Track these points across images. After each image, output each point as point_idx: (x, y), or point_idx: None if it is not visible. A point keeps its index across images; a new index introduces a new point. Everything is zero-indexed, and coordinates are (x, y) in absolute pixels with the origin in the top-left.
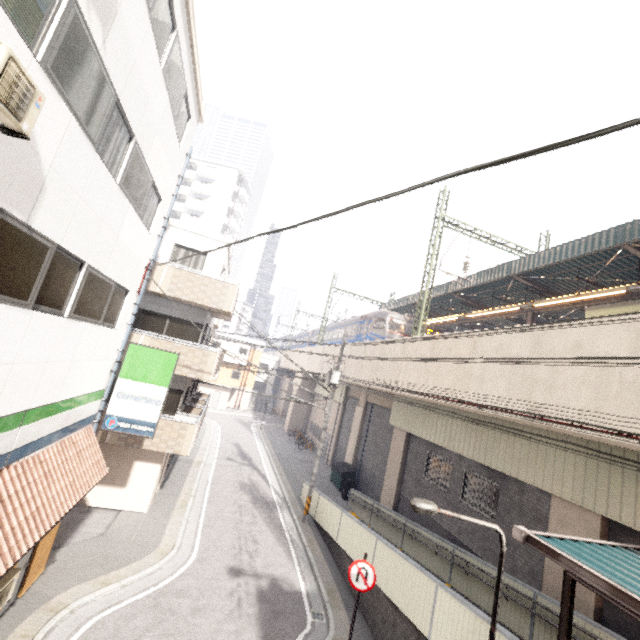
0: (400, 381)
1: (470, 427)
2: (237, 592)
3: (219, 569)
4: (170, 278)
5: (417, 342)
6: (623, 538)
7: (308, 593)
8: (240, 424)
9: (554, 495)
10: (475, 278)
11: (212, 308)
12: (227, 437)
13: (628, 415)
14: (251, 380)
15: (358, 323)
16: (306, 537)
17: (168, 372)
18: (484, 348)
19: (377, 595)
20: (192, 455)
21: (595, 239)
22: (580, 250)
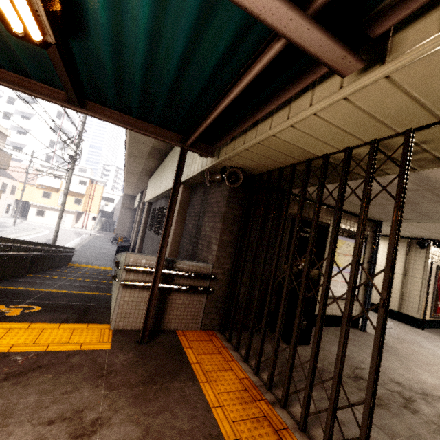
0: None
1: (161, 172)
2: None
3: None
4: None
5: None
6: (193, 198)
7: None
8: (74, 233)
9: None
10: None
11: None
12: (47, 236)
13: None
14: (95, 207)
15: None
16: None
17: None
18: None
19: None
20: None
21: None
22: None
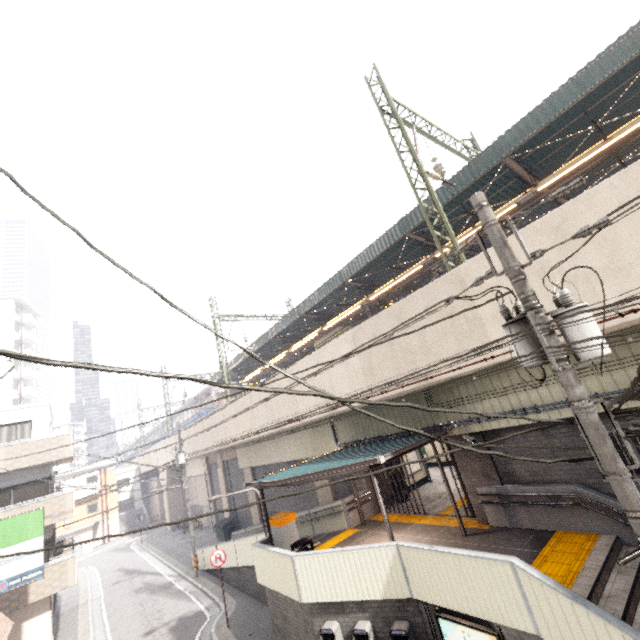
0: (228, 437)
1: (274, 444)
2: (154, 639)
3: (135, 639)
4: (4, 456)
5: (228, 407)
6: None
7: (206, 607)
8: (117, 552)
9: (309, 458)
10: (255, 345)
11: (54, 461)
12: (107, 570)
13: (297, 411)
14: (113, 503)
15: (194, 403)
16: (201, 583)
17: (39, 525)
18: (254, 399)
19: (244, 572)
20: (74, 603)
21: (291, 314)
22: (288, 321)
